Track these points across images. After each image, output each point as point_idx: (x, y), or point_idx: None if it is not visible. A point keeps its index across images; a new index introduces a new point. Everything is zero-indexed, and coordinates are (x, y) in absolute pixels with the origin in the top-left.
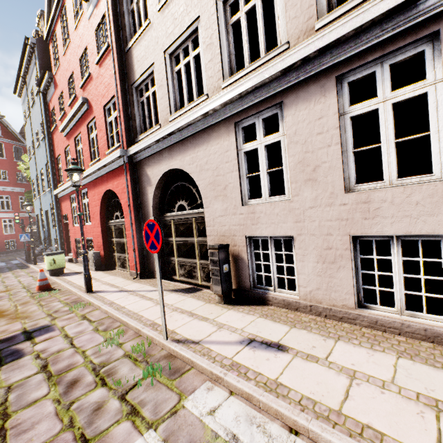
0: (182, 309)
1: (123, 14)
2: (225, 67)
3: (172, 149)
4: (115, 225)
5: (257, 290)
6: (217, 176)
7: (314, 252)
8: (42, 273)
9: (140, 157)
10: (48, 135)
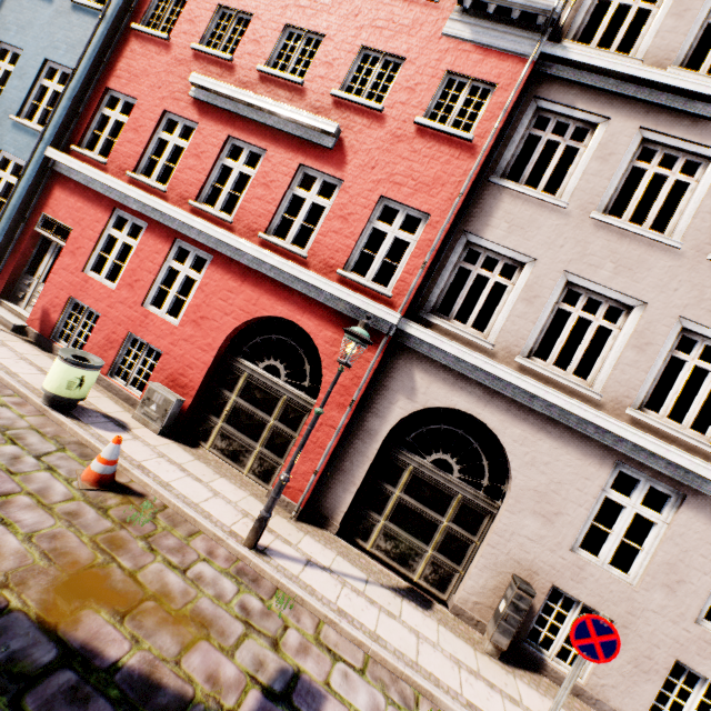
0: (465, 664)
1: (519, 124)
2: (642, 392)
3: (493, 394)
4: (258, 379)
5: (529, 647)
6: (553, 491)
7: (631, 652)
8: (119, 446)
9: (420, 347)
10: (116, 22)
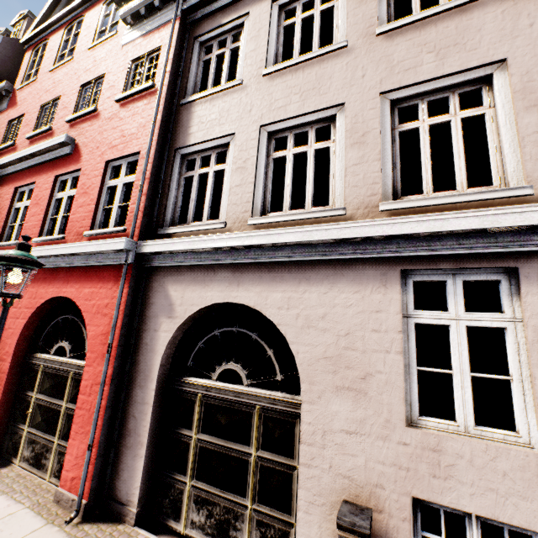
0: None
1: (190, 59)
2: (387, 182)
3: (241, 269)
4: (50, 366)
5: None
6: (346, 348)
7: None
8: None
9: (163, 261)
10: None
